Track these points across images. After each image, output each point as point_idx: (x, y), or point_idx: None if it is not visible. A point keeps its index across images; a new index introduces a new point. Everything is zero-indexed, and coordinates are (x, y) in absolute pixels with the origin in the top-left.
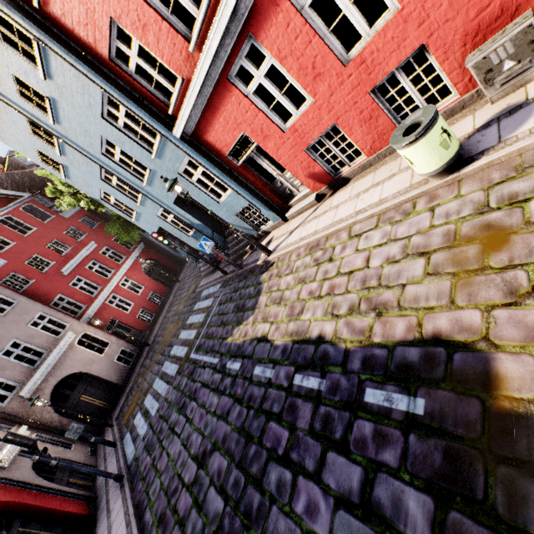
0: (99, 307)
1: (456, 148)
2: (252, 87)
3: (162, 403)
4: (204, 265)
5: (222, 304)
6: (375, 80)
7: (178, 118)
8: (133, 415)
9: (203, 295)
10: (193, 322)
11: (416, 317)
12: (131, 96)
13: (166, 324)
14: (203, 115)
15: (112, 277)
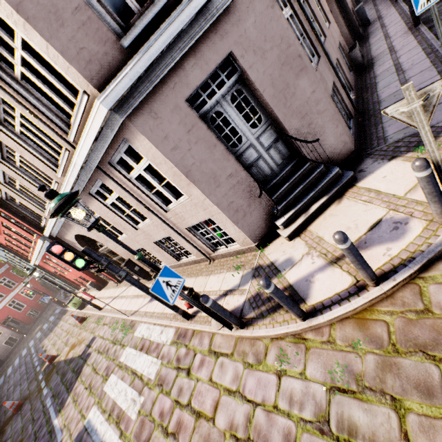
0: (1, 309)
1: (79, 306)
2: (51, 264)
3: (13, 370)
4: (63, 294)
5: (52, 323)
6: (78, 276)
7: (31, 263)
8: (2, 376)
9: (55, 312)
10: (44, 328)
11: (53, 349)
12: (15, 253)
13: (40, 323)
14: (40, 263)
15: (15, 288)
